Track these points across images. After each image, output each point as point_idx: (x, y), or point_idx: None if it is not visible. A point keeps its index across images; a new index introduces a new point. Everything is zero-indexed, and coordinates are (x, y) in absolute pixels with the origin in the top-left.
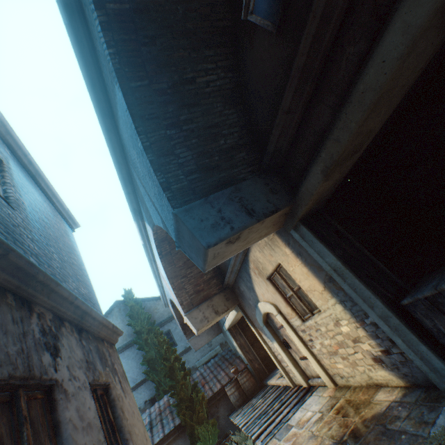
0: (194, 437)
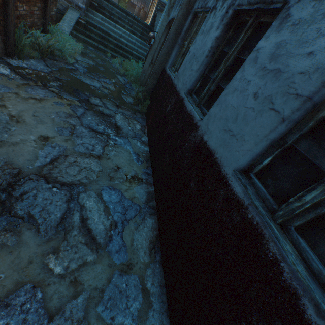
0: (120, 2)
